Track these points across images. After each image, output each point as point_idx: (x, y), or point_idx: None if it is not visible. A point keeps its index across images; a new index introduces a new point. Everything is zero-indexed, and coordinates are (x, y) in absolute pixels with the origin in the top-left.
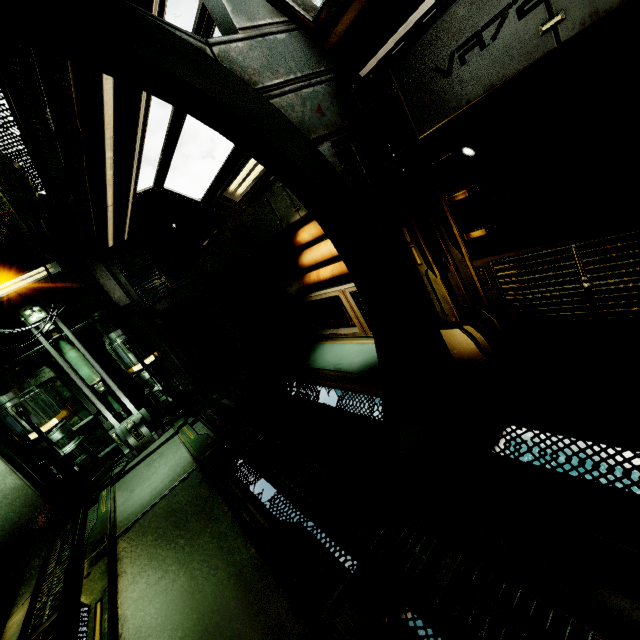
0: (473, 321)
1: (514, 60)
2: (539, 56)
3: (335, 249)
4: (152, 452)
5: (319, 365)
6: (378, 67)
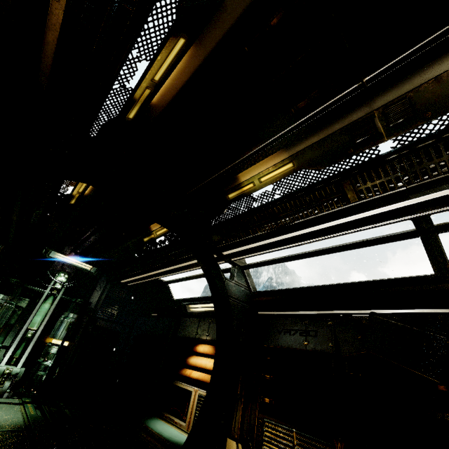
0: (244, 444)
1: (296, 344)
2: (301, 348)
3: (209, 365)
4: None
5: (151, 425)
6: (263, 315)
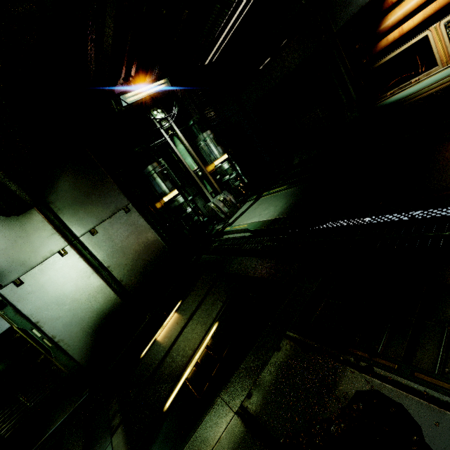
0: None
1: None
2: None
3: None
4: (246, 210)
5: (411, 93)
6: None
